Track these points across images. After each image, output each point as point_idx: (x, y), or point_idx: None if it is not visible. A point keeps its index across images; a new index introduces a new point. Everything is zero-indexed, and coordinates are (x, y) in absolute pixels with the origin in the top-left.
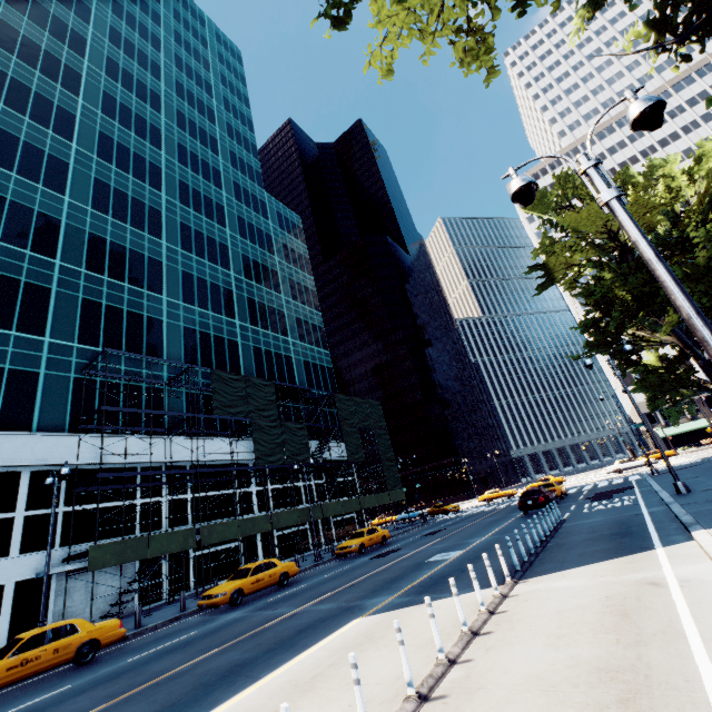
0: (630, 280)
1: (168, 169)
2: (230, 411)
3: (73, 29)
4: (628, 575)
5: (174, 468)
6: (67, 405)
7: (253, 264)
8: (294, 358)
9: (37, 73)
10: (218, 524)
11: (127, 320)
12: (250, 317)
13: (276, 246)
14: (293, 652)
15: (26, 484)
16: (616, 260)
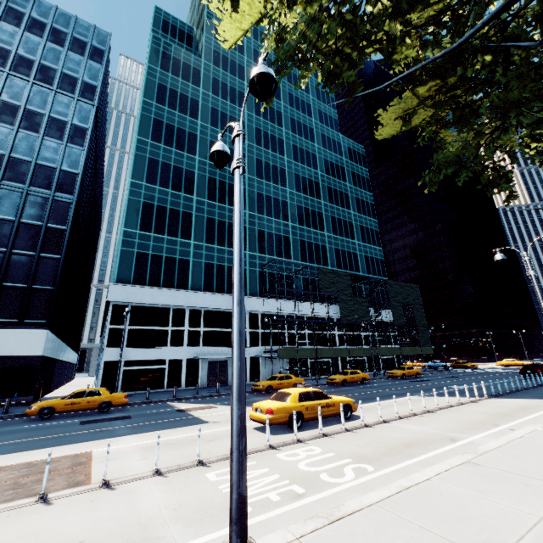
0: None
1: (286, 139)
2: (327, 290)
3: (238, 63)
4: (542, 403)
5: (299, 317)
6: (257, 284)
7: (333, 192)
8: (358, 254)
9: (228, 103)
10: (324, 348)
11: (275, 239)
12: (333, 229)
13: (347, 175)
14: (388, 398)
15: (248, 318)
16: None
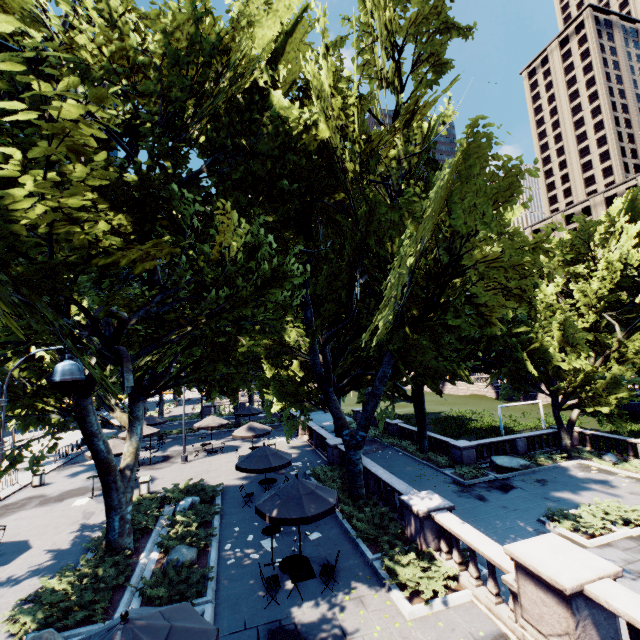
0: None
1: None
2: None
3: None
4: None
5: None
6: None
7: None
8: None
9: None
10: None
11: None
12: None
13: None
14: None
15: None
16: None
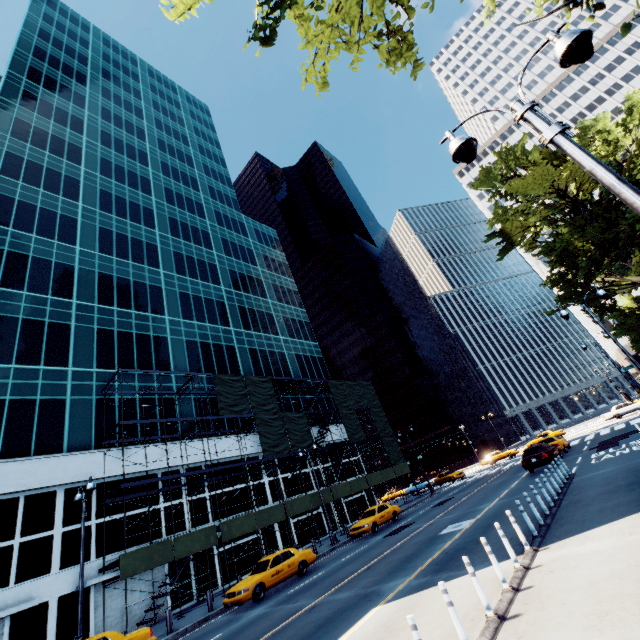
0: (588, 230)
1: (159, 210)
2: (235, 409)
3: (73, 115)
4: None
5: (190, 470)
6: (91, 424)
7: (239, 276)
8: (286, 354)
9: (47, 153)
10: (236, 519)
11: (136, 342)
12: (243, 323)
13: (257, 258)
14: None
15: (61, 502)
16: (570, 216)
